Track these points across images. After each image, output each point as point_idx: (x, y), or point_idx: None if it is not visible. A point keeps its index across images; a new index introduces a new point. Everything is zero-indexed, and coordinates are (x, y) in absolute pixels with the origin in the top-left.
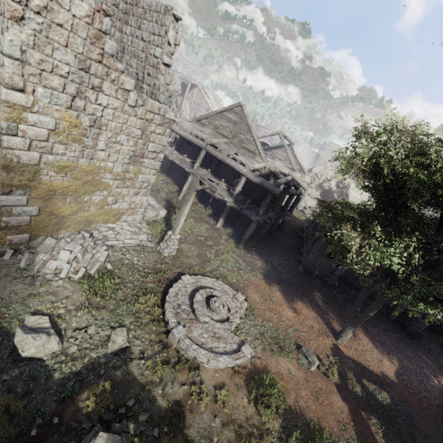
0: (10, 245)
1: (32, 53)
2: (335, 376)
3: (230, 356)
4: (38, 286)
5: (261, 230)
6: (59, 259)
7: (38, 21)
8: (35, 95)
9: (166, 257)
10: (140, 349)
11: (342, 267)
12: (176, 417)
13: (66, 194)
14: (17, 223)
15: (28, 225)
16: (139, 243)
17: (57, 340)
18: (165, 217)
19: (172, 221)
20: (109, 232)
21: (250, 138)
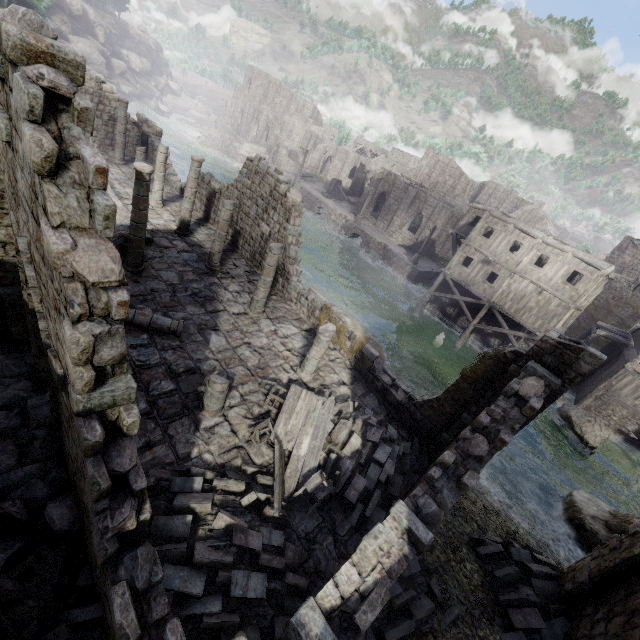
0: None
1: None
2: None
3: None
4: None
5: None
6: None
7: None
8: None
9: None
10: None
11: None
12: None
13: None
14: None
15: None
16: None
17: None
18: None
19: None
20: None
21: None
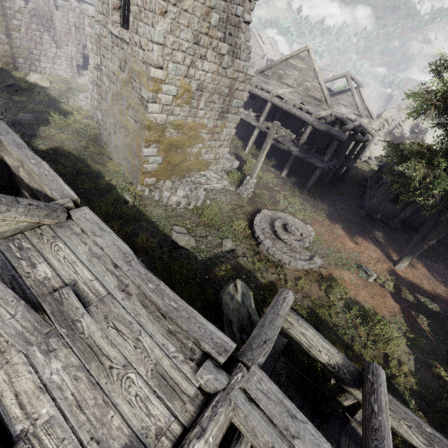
0: (145, 185)
1: (169, 37)
2: (390, 287)
3: (305, 262)
4: (171, 211)
5: (322, 179)
6: (177, 195)
7: (174, 11)
8: (168, 70)
9: (245, 197)
10: (242, 252)
11: (407, 210)
12: (272, 289)
13: (178, 147)
14: (151, 169)
15: (155, 171)
16: (223, 188)
17: (194, 240)
18: (238, 168)
19: (243, 171)
20: (202, 178)
21: (316, 85)
